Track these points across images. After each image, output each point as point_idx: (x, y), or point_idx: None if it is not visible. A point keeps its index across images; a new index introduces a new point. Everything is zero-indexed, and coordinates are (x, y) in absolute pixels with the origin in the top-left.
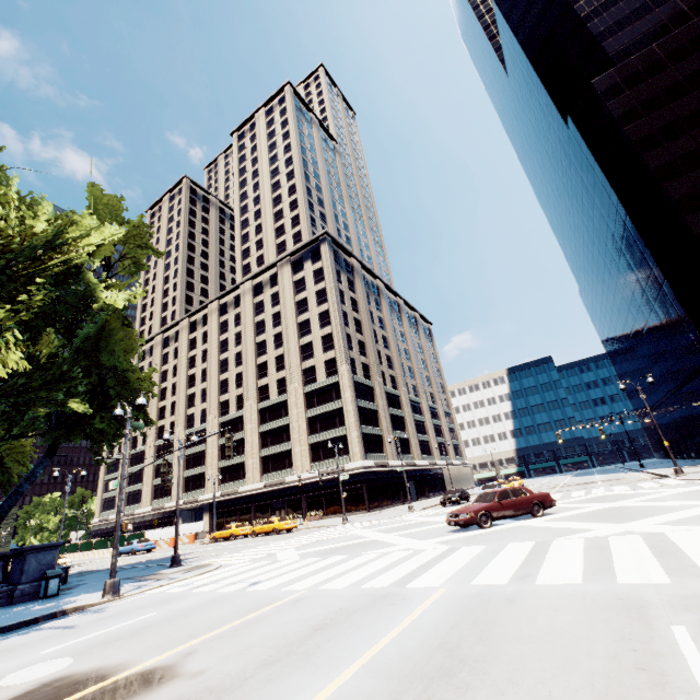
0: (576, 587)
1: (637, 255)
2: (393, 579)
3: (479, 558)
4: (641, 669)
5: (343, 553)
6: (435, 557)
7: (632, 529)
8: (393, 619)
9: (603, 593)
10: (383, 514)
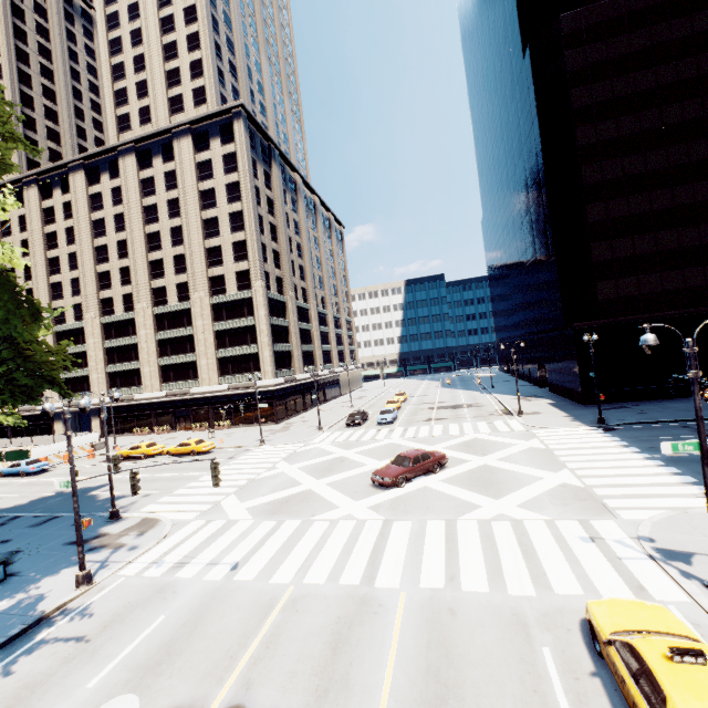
0: (487, 597)
1: (541, 222)
2: (360, 572)
3: (413, 543)
4: (535, 691)
5: (293, 516)
6: (379, 536)
7: (504, 512)
8: (385, 635)
9: (503, 606)
10: (295, 433)
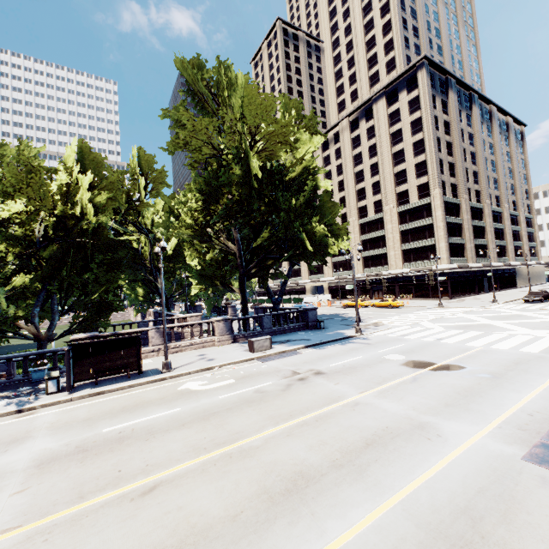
0: None
1: None
2: (537, 350)
3: None
4: None
5: (476, 330)
6: None
7: None
8: None
9: None
10: (468, 303)
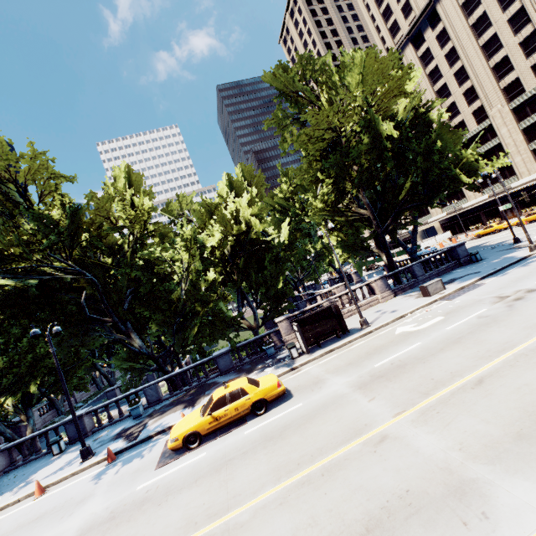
0: None
1: None
2: None
3: None
4: None
5: None
6: None
7: None
8: None
9: None
10: None
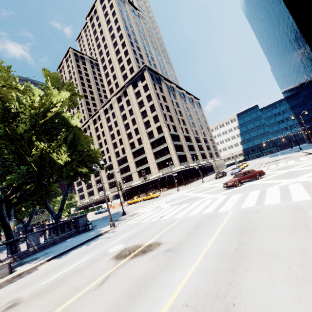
0: (279, 204)
1: (302, 48)
2: (212, 209)
3: (240, 198)
4: (301, 224)
5: (187, 203)
6: (224, 200)
7: (297, 181)
8: (220, 221)
9: (288, 205)
10: (192, 185)
